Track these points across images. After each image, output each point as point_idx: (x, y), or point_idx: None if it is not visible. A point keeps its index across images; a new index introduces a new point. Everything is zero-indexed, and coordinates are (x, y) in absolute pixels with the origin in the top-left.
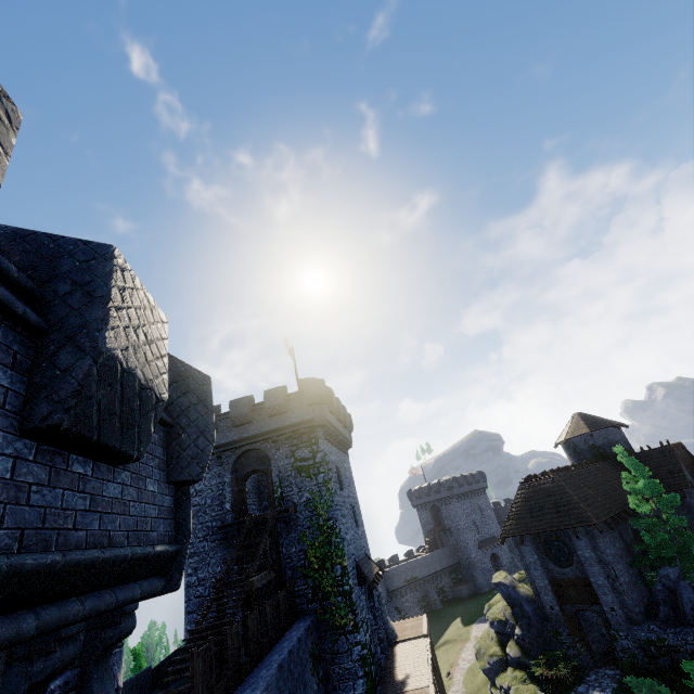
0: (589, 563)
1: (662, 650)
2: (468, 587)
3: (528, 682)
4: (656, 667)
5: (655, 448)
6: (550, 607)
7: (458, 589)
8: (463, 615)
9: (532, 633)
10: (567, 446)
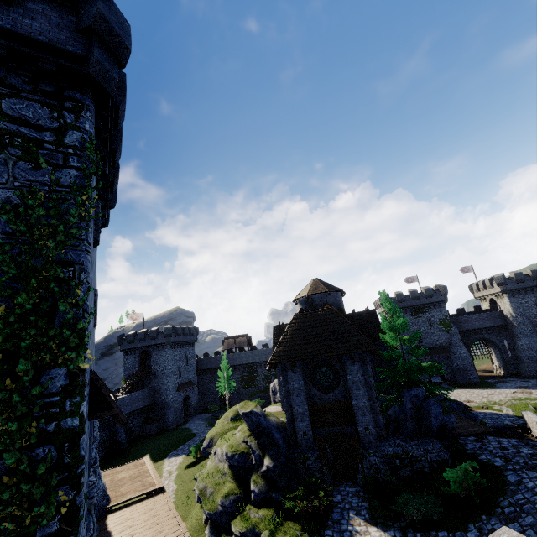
0: (356, 386)
1: (405, 461)
2: (158, 425)
3: (278, 521)
4: (397, 478)
5: (364, 311)
6: (303, 433)
7: (147, 427)
8: (153, 451)
9: (281, 462)
10: (306, 301)
